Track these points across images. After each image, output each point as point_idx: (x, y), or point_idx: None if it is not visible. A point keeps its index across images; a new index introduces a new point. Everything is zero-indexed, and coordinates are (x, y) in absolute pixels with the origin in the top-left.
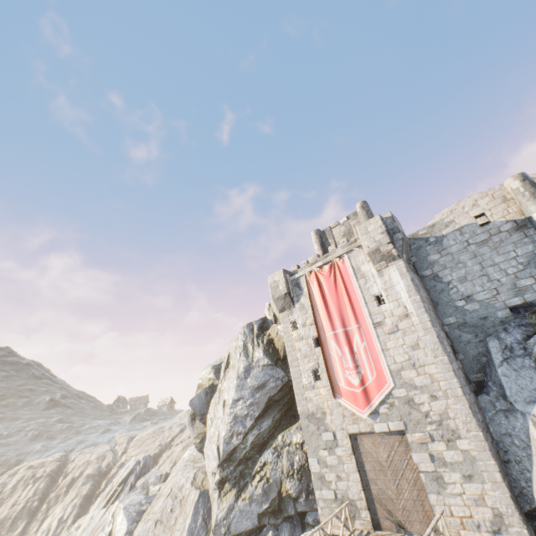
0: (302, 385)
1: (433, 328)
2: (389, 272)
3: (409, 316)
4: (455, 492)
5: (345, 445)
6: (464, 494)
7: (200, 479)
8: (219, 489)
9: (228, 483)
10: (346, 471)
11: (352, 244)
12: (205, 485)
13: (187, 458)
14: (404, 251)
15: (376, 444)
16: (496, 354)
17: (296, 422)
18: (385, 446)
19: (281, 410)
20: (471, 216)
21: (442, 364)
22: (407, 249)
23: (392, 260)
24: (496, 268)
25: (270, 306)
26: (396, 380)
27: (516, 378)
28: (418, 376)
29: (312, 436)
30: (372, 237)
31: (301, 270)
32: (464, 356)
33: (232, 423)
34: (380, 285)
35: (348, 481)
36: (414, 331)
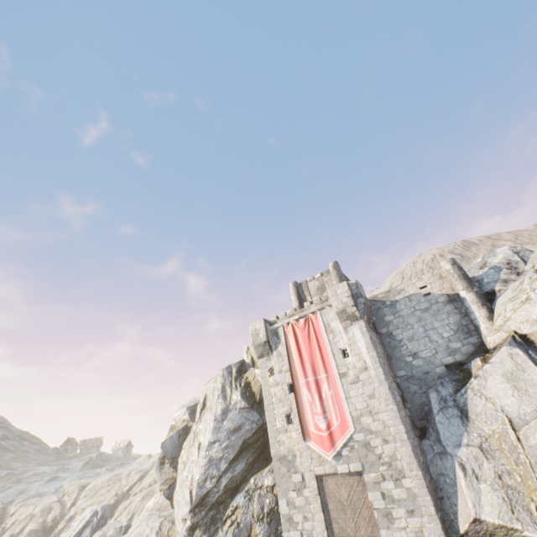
0: (276, 428)
1: (386, 381)
2: (353, 330)
3: (367, 369)
4: (400, 526)
5: (312, 486)
6: (407, 527)
7: (166, 528)
8: (189, 536)
9: (198, 529)
10: (312, 511)
11: (324, 303)
12: (171, 535)
13: (151, 507)
14: (365, 313)
15: (338, 484)
16: (434, 404)
17: (268, 465)
18: (346, 486)
19: (255, 453)
20: (417, 287)
21: (392, 412)
22: (368, 311)
23: (355, 320)
24: (435, 331)
25: (249, 350)
26: (356, 425)
27: (448, 425)
28: (373, 422)
29: (283, 478)
30: (340, 299)
31: (279, 321)
32: (411, 405)
33: (207, 466)
34: (346, 340)
35: (314, 521)
36: (372, 382)
